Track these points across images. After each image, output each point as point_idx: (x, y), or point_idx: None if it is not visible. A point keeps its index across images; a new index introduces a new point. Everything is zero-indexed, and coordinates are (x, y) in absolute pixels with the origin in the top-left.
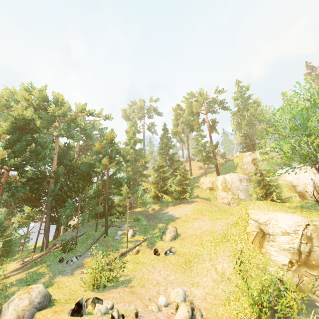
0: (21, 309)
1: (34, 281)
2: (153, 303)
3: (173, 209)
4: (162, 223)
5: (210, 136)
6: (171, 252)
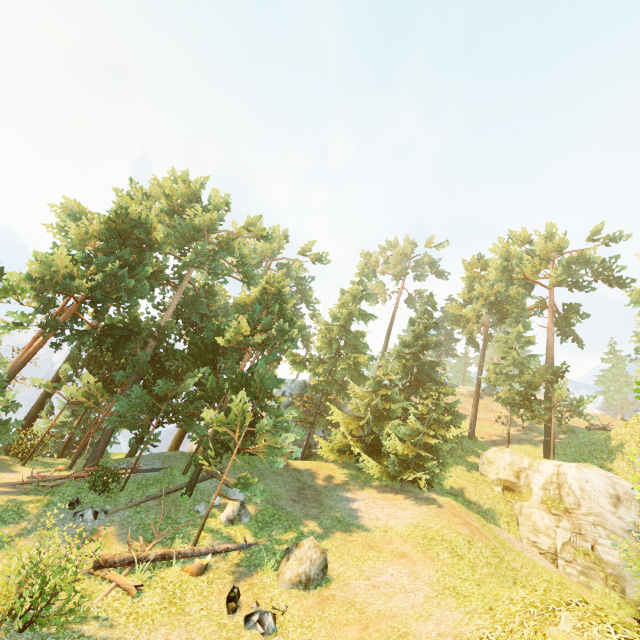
0: None
1: None
2: None
3: (370, 498)
4: (318, 521)
5: (549, 345)
6: (260, 625)
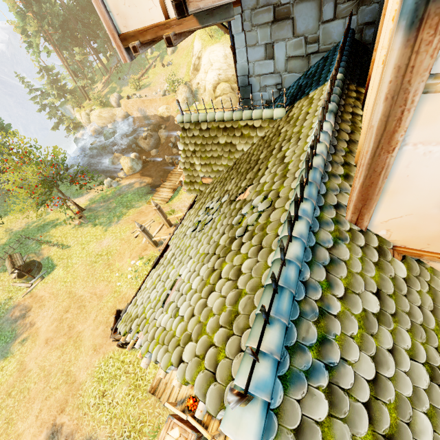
0: (114, 100)
1: (114, 91)
2: (154, 92)
3: None
4: None
5: None
6: (169, 65)
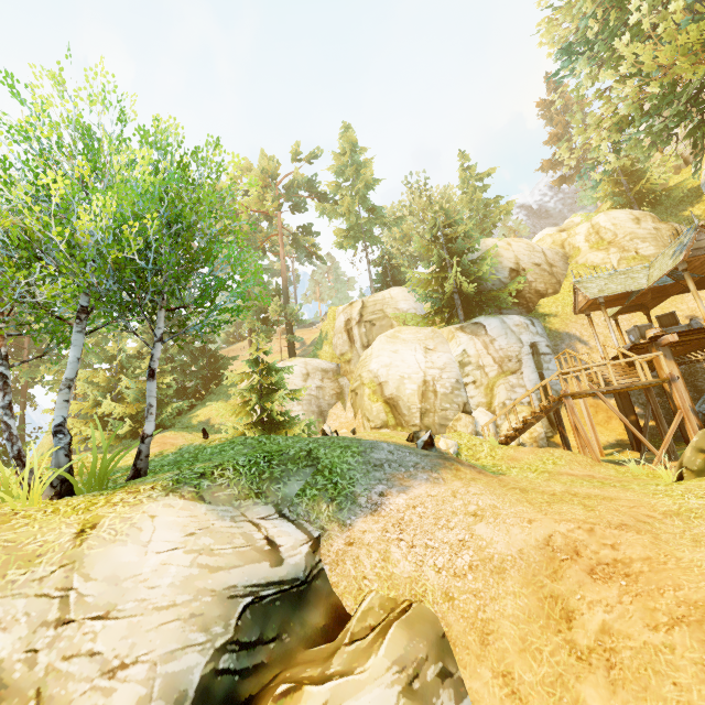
0: None
1: None
2: None
3: None
4: None
5: (282, 269)
6: None
